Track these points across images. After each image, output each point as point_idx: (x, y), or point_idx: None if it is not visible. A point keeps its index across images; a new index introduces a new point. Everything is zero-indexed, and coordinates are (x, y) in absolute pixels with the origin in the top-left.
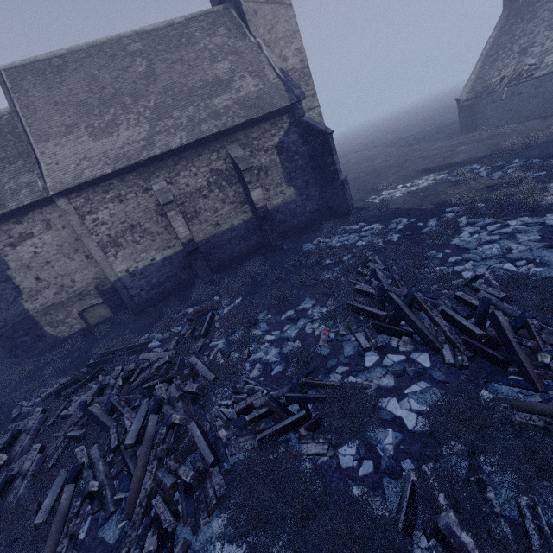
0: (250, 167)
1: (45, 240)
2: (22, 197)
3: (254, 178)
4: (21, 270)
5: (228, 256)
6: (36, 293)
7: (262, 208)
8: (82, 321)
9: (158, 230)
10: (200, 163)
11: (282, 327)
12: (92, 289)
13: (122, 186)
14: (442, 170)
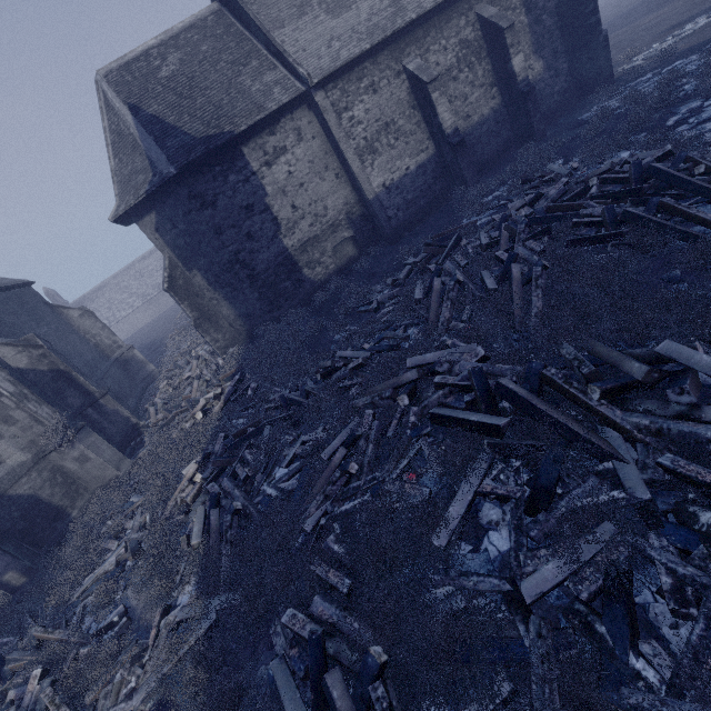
0: (512, 23)
1: (297, 156)
2: (278, 96)
3: (516, 39)
4: (277, 196)
5: (479, 159)
6: (293, 225)
7: (523, 81)
8: (336, 261)
9: (411, 128)
10: (448, 33)
11: (681, 125)
12: (342, 219)
13: (374, 70)
14: (709, 12)
